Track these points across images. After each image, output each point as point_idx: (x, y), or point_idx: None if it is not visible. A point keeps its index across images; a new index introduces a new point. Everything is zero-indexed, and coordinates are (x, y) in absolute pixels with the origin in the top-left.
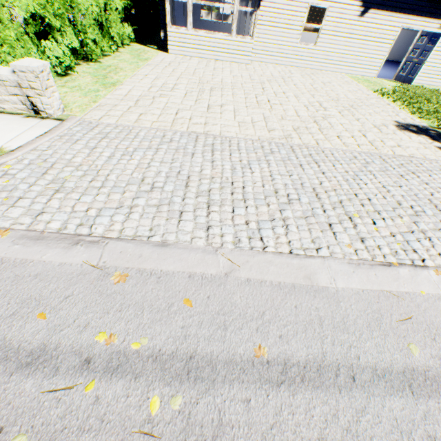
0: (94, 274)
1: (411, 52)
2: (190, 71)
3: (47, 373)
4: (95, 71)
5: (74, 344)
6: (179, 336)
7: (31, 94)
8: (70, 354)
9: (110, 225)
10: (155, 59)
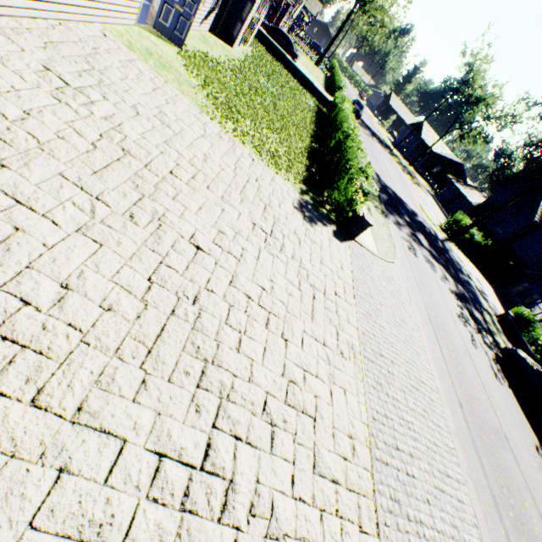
0: None
1: None
2: None
3: None
4: None
5: None
6: (493, 509)
7: None
8: None
9: None
10: None
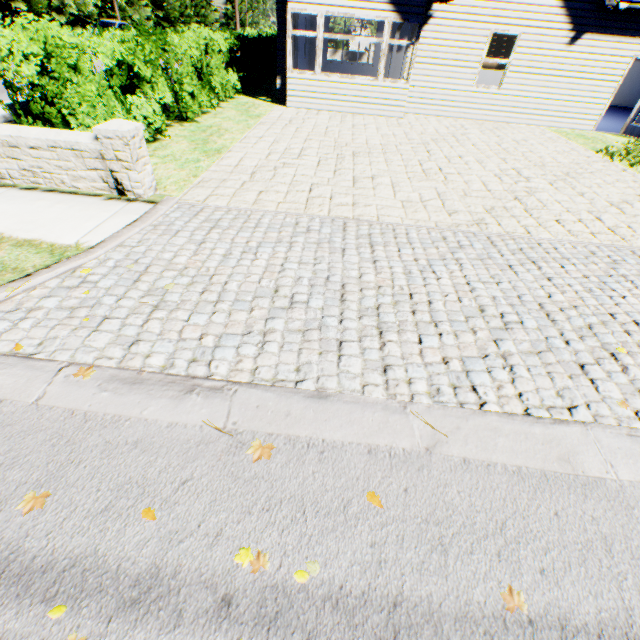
0: (221, 443)
1: None
2: (320, 130)
3: (164, 620)
4: (192, 134)
5: (201, 569)
6: (369, 562)
7: (116, 167)
8: (198, 587)
9: (237, 362)
10: (270, 115)
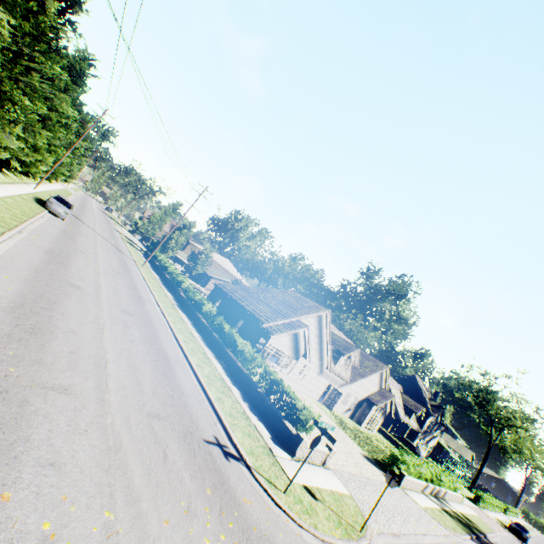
0: None
1: (330, 393)
2: None
3: None
4: None
5: None
6: None
7: (328, 458)
8: None
9: (394, 528)
10: None
